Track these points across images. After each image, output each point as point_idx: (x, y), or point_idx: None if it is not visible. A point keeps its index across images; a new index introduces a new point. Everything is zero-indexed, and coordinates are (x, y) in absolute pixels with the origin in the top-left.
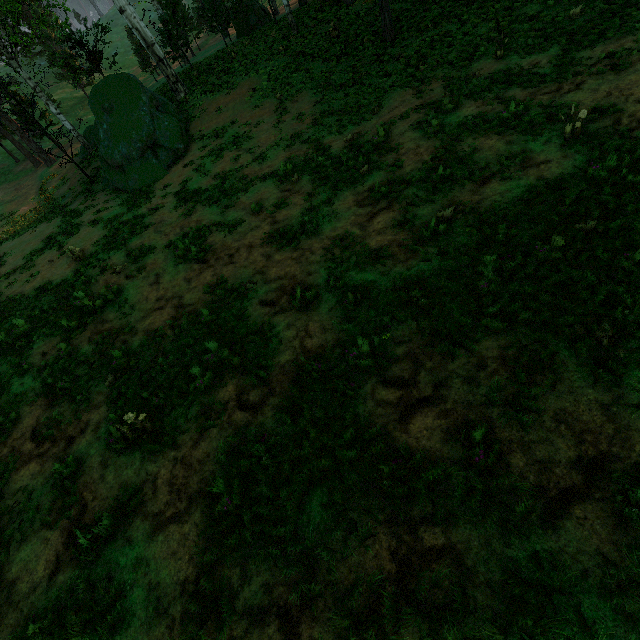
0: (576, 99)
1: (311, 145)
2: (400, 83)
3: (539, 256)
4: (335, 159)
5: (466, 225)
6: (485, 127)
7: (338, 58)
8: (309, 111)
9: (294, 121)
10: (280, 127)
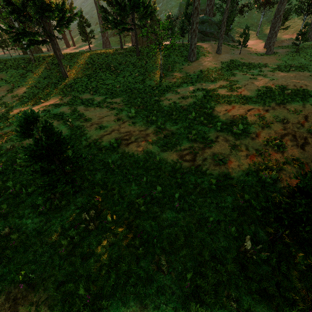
0: (88, 114)
1: (7, 109)
2: (58, 93)
3: (13, 166)
4: (6, 117)
5: (13, 152)
6: (57, 117)
7: (45, 77)
8: (21, 94)
9: (11, 97)
10: (3, 98)
